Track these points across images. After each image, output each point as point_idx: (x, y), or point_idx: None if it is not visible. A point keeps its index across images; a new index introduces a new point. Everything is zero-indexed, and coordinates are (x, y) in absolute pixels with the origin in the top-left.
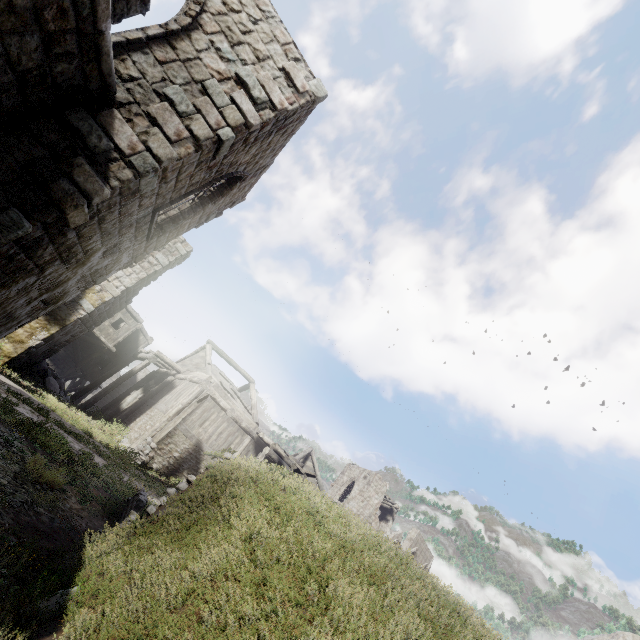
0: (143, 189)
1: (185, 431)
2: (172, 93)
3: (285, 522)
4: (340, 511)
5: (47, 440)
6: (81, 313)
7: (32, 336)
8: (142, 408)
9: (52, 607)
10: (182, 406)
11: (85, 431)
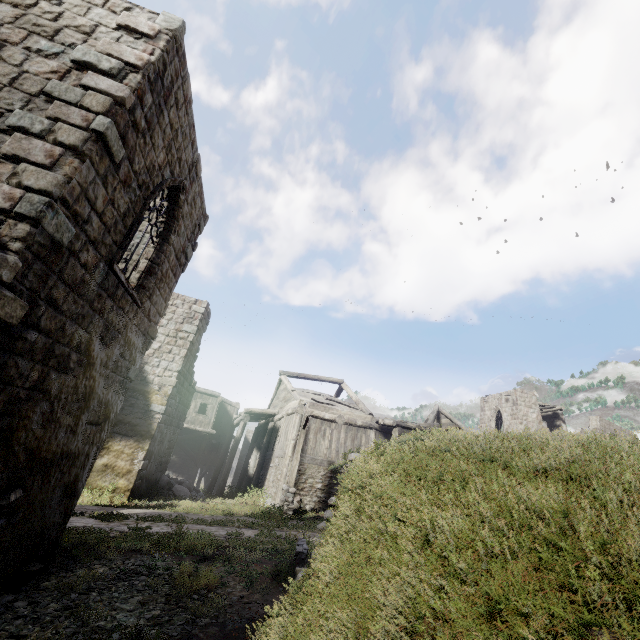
0: (60, 239)
1: (312, 461)
2: (17, 121)
3: (460, 492)
4: (521, 436)
5: (189, 544)
6: (158, 417)
7: (134, 462)
8: (265, 464)
9: None
10: (294, 441)
11: (225, 514)
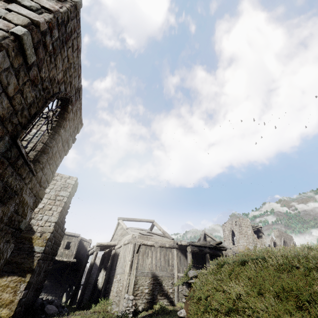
0: None
1: (141, 274)
2: None
3: None
4: None
5: None
6: (38, 256)
7: (16, 293)
8: (110, 280)
9: None
10: (130, 262)
11: None
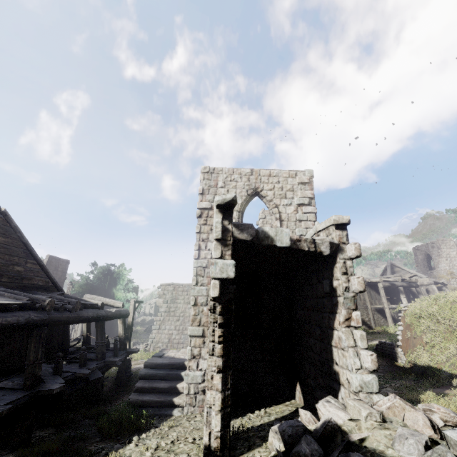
0: None
1: None
2: (299, 233)
3: None
4: None
5: None
6: None
7: None
8: None
9: (446, 374)
10: None
11: None
